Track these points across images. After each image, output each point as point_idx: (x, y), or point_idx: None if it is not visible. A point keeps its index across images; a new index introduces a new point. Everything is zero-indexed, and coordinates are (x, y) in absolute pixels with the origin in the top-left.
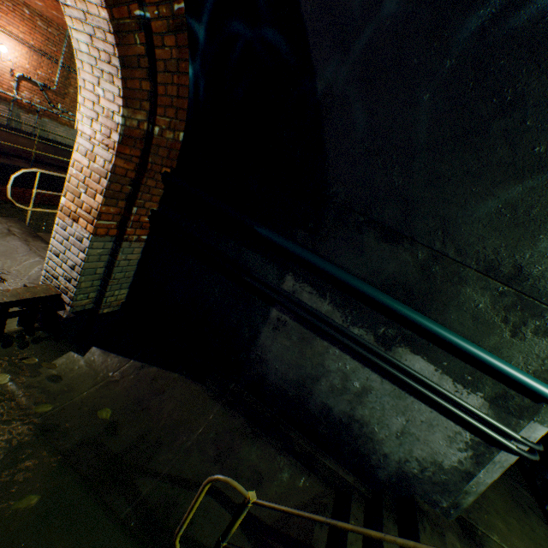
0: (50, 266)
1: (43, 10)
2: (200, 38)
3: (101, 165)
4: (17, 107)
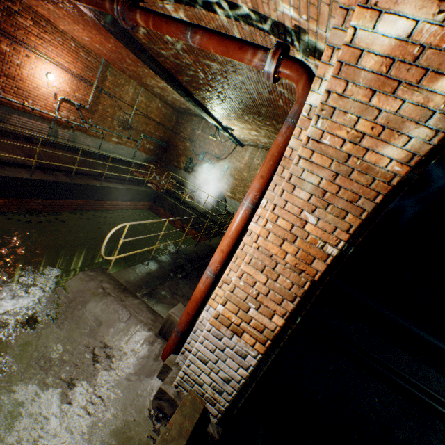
0: (190, 369)
1: (86, 43)
2: (442, 167)
3: (285, 286)
4: (56, 124)
